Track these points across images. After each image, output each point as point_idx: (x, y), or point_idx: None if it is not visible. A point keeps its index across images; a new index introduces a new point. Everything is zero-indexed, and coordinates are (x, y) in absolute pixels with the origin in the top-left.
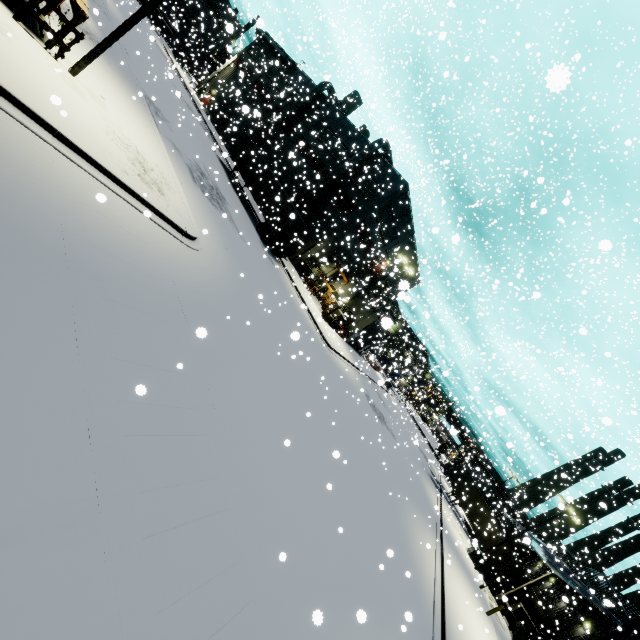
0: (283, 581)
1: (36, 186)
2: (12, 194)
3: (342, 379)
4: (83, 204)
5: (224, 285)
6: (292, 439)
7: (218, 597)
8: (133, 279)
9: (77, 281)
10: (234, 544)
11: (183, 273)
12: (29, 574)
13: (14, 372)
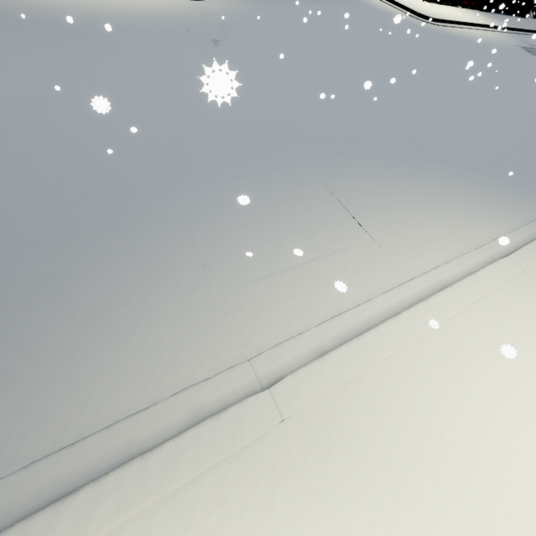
0: (292, 132)
1: (65, 6)
2: (53, 12)
3: (457, 42)
4: (97, 5)
5: (239, 12)
6: (327, 79)
7: (216, 128)
8: (140, 25)
9: (98, 33)
10: (235, 115)
11: (188, 15)
12: (88, 110)
13: (69, 64)
